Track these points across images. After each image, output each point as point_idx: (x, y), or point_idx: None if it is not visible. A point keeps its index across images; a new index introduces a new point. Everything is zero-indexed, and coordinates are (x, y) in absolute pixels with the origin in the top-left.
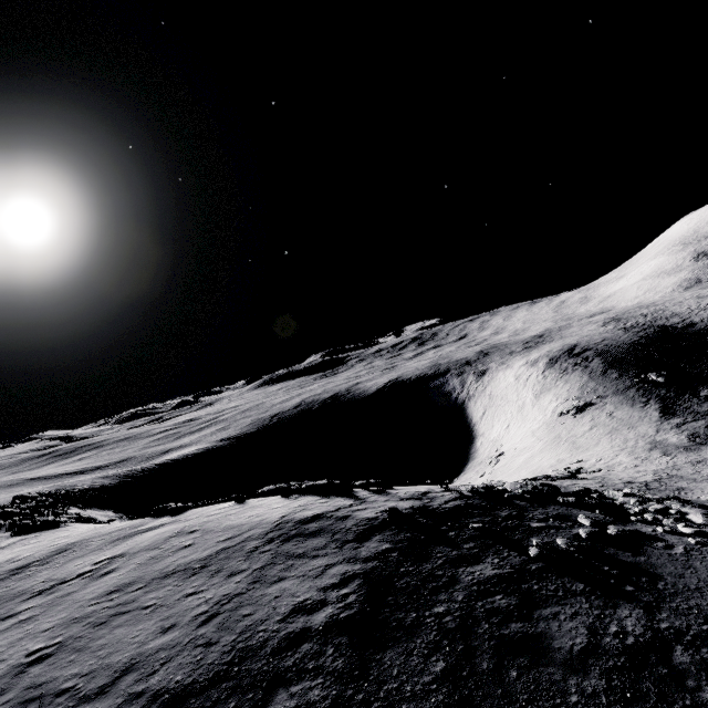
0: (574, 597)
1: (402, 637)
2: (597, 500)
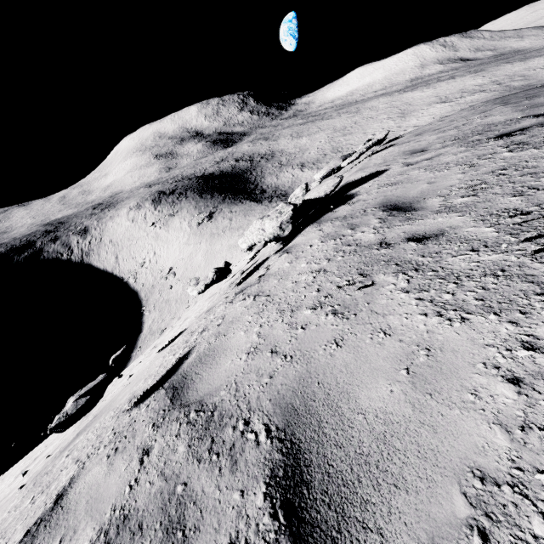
0: None
1: None
2: None
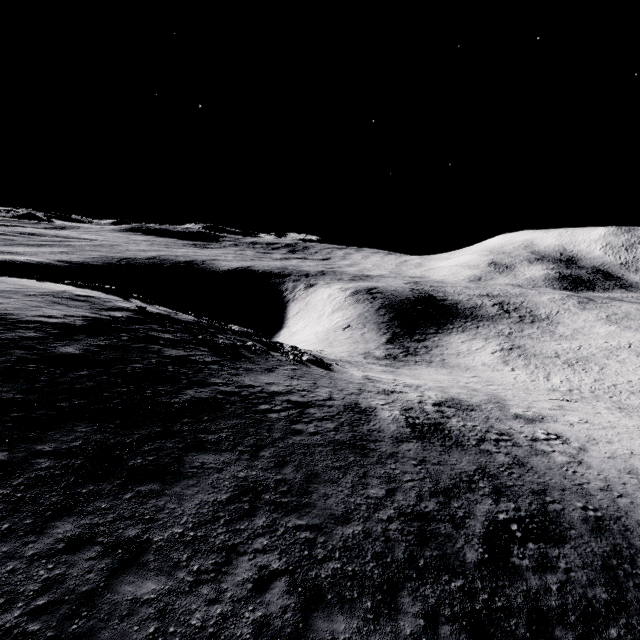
0: (197, 350)
1: (94, 334)
2: (273, 344)
